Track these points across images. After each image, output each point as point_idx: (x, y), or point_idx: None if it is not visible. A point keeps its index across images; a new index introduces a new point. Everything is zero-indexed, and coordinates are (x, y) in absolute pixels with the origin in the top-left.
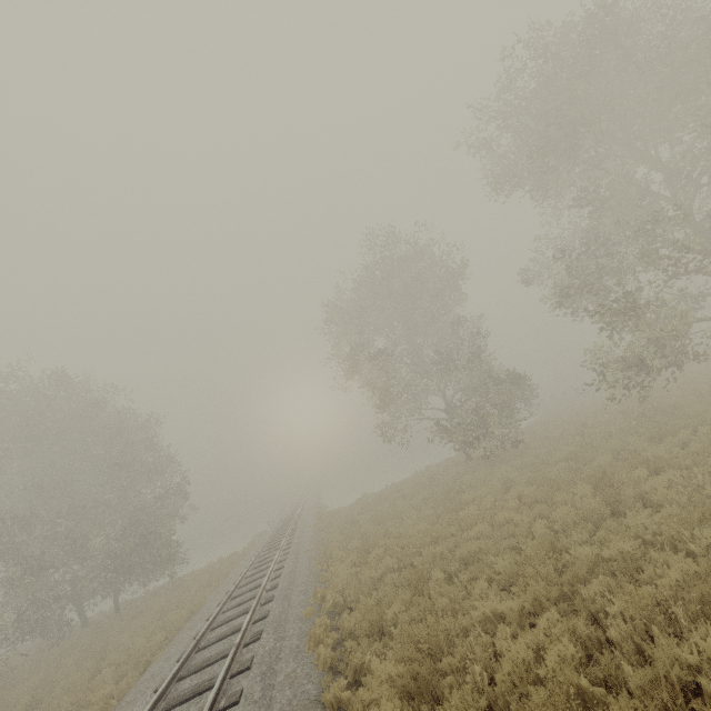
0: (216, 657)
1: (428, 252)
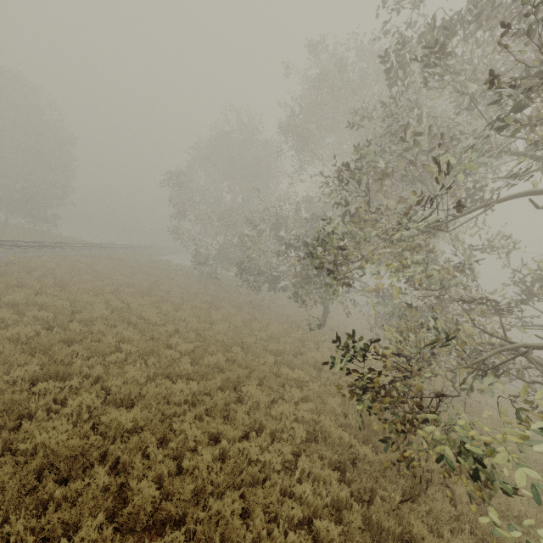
0: None
1: (268, 147)
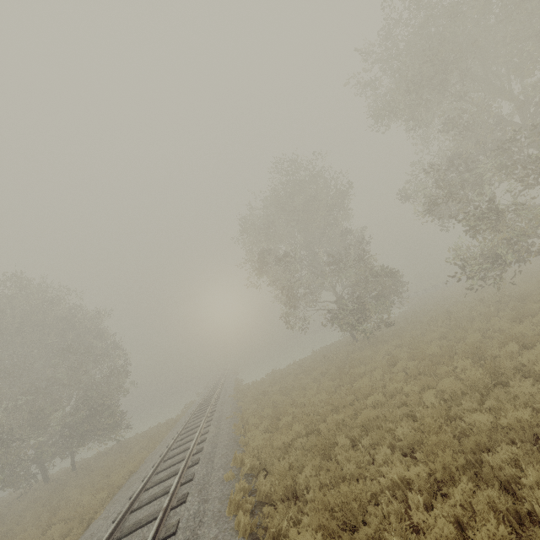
0: (146, 519)
1: (321, 176)
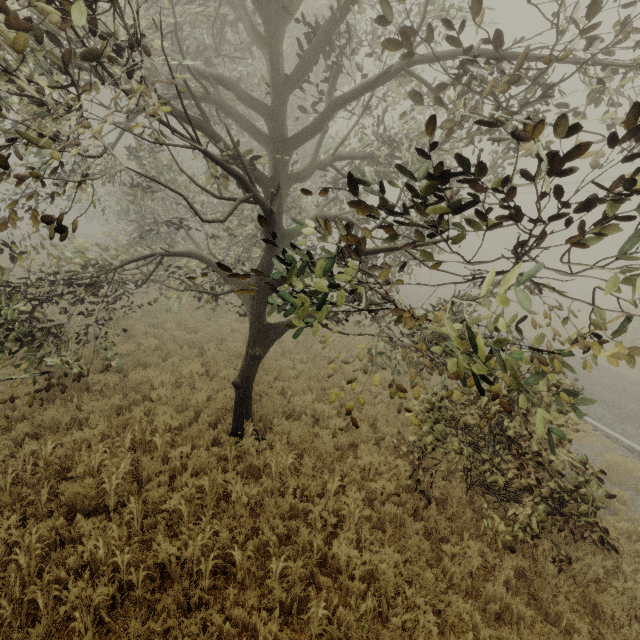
0: None
1: None
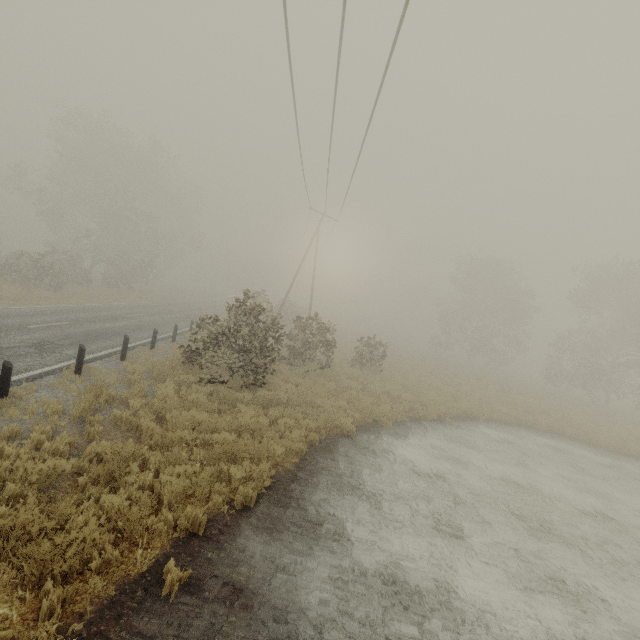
0: None
1: None
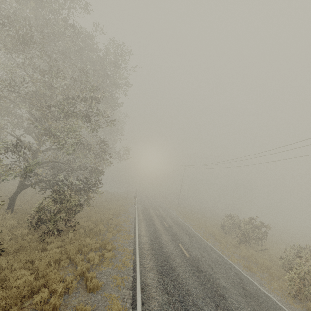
0: None
1: None
